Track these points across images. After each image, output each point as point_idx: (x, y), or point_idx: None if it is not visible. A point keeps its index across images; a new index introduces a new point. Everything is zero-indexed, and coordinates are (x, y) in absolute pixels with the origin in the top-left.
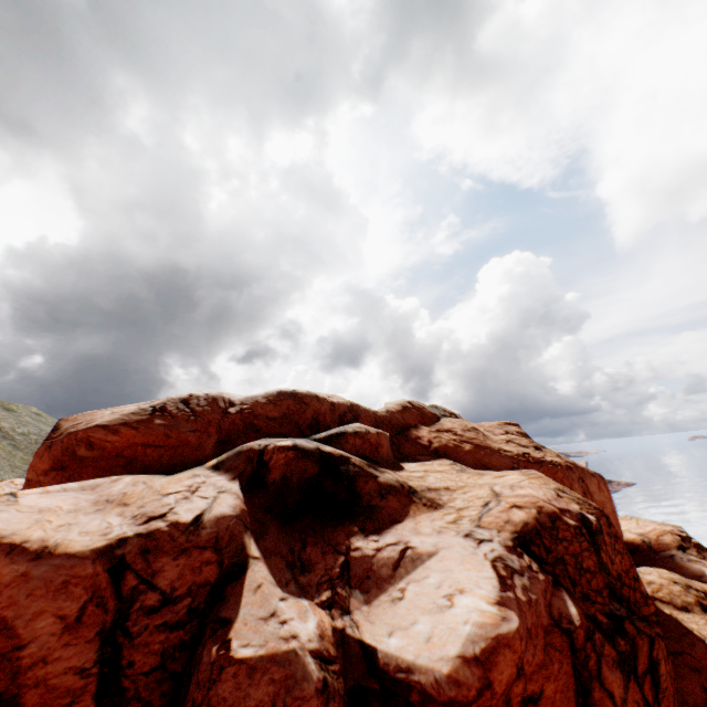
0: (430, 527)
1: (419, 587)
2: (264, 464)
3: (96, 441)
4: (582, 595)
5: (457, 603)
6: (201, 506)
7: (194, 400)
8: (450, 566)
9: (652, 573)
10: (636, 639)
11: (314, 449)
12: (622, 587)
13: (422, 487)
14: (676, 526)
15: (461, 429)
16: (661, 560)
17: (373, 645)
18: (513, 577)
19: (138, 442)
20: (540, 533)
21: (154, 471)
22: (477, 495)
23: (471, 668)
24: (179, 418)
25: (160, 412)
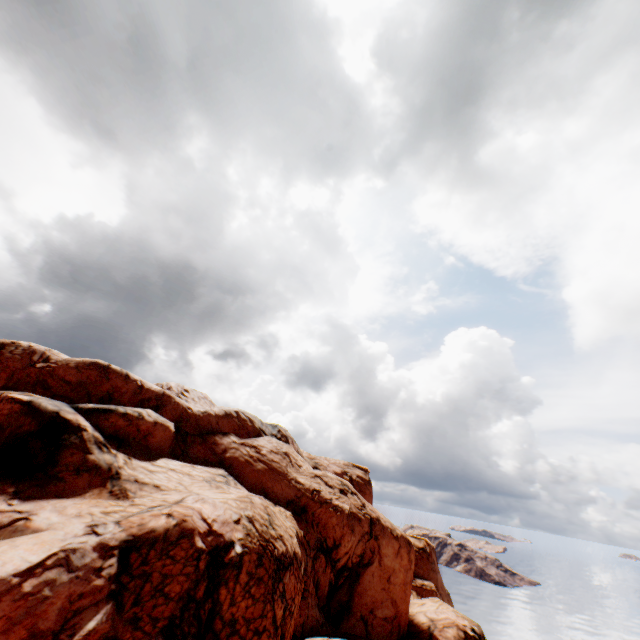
0: (80, 510)
1: None
2: None
3: None
4: (133, 617)
5: None
6: None
7: (13, 347)
8: (25, 543)
9: None
10: None
11: (51, 411)
12: (233, 635)
13: (131, 477)
14: (475, 623)
15: (270, 449)
16: None
17: None
18: (53, 568)
19: None
20: (157, 543)
21: None
22: (167, 498)
23: None
24: None
25: None
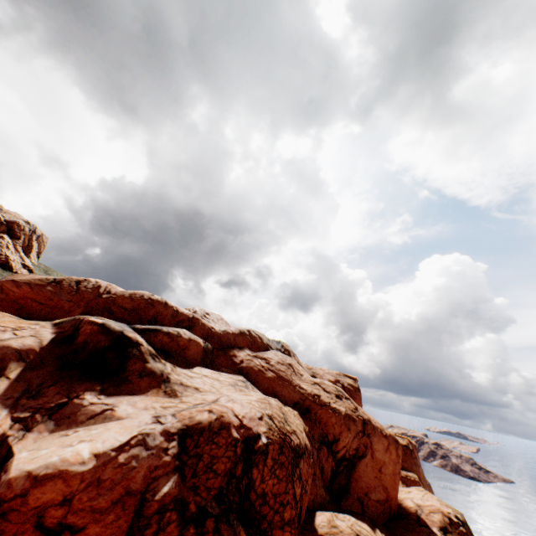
0: (146, 404)
1: (84, 432)
2: (78, 329)
3: (6, 288)
4: (193, 486)
5: (77, 445)
6: (4, 337)
7: (86, 283)
8: (114, 427)
9: (346, 521)
10: (209, 534)
11: (118, 330)
12: (264, 504)
13: (177, 381)
14: (458, 511)
15: (277, 361)
16: (418, 532)
17: (15, 452)
18: (136, 446)
19: (30, 297)
20: (204, 432)
21: (34, 318)
22: (206, 398)
23: (26, 481)
24: (65, 290)
25: (56, 283)
